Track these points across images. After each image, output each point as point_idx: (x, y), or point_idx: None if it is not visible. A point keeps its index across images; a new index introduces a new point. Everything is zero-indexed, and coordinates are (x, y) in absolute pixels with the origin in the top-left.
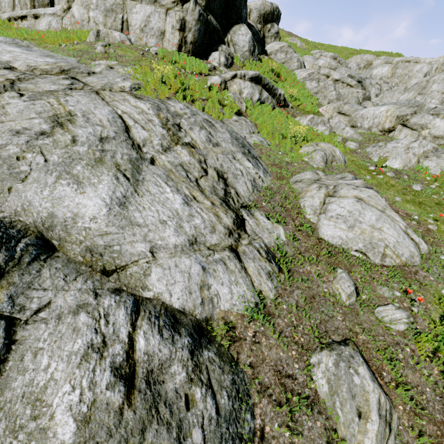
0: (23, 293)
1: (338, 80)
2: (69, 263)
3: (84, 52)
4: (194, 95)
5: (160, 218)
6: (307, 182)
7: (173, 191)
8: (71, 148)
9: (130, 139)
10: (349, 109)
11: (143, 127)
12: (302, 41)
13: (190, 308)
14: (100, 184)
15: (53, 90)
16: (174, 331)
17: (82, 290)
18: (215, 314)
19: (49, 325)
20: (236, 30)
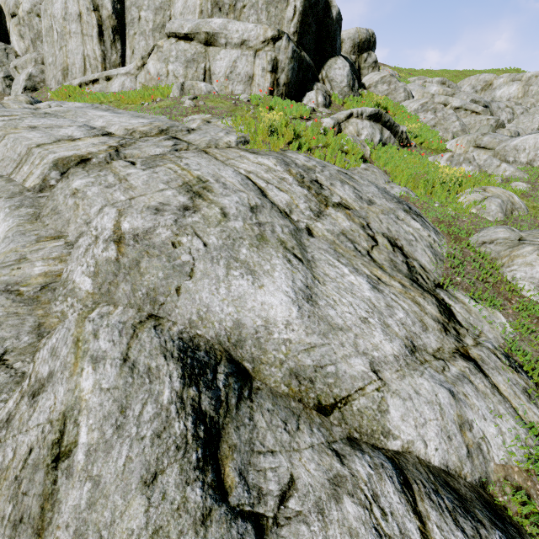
0: (250, 463)
1: (459, 107)
2: (275, 398)
3: (172, 108)
4: (310, 143)
5: (359, 315)
6: (506, 243)
7: (352, 272)
8: (226, 225)
9: (274, 205)
10: (490, 140)
11: (278, 188)
12: (393, 69)
13: (455, 464)
14: (274, 272)
15: (158, 154)
16: (473, 520)
17: (315, 447)
18: (490, 472)
19: (312, 526)
20: (331, 65)
